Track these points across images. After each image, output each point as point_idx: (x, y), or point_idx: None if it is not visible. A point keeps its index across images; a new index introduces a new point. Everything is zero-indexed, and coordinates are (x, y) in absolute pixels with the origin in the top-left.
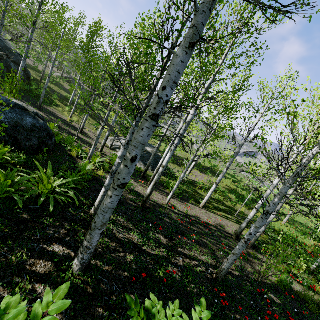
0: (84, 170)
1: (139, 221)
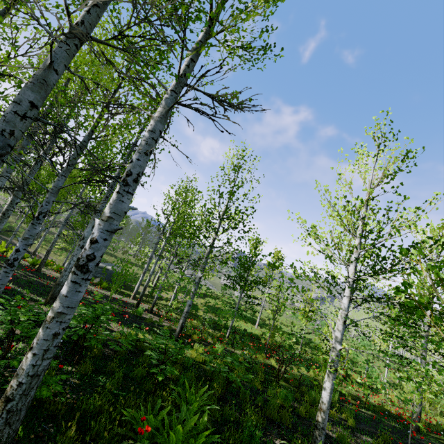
0: None
1: (21, 268)
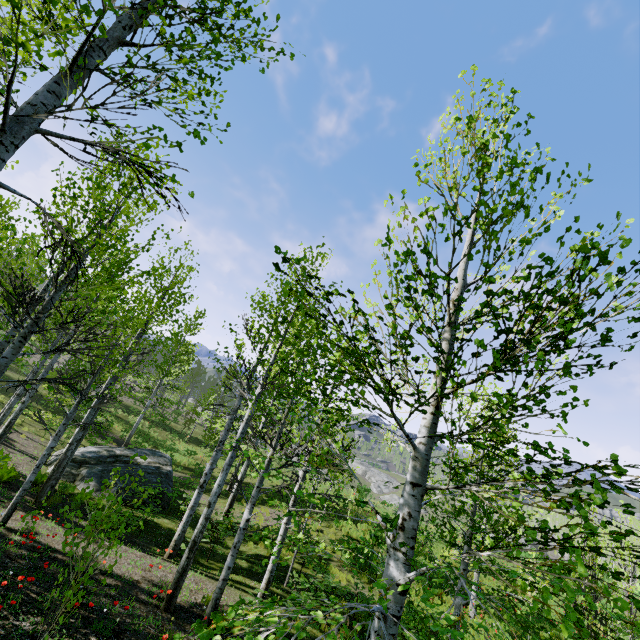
0: None
1: None
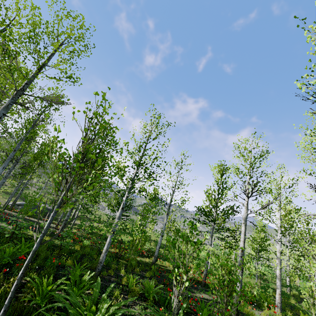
0: None
1: None
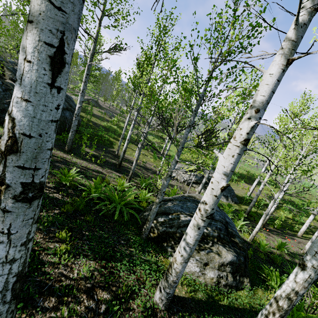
0: (264, 248)
1: None
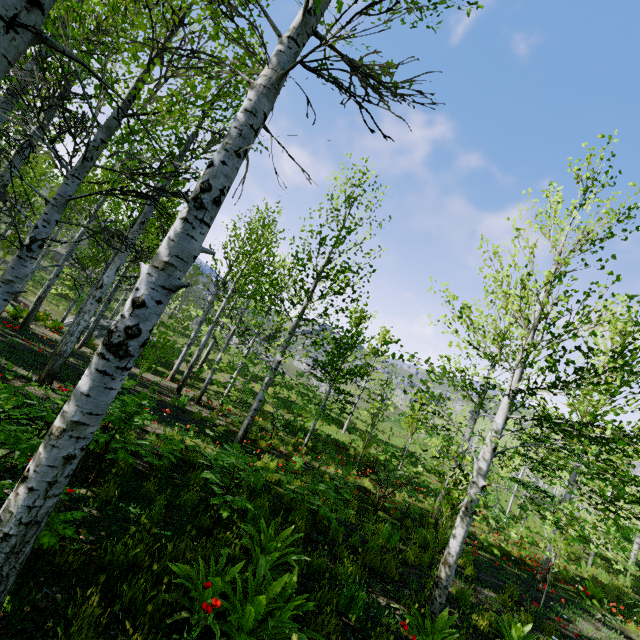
0: None
1: None
